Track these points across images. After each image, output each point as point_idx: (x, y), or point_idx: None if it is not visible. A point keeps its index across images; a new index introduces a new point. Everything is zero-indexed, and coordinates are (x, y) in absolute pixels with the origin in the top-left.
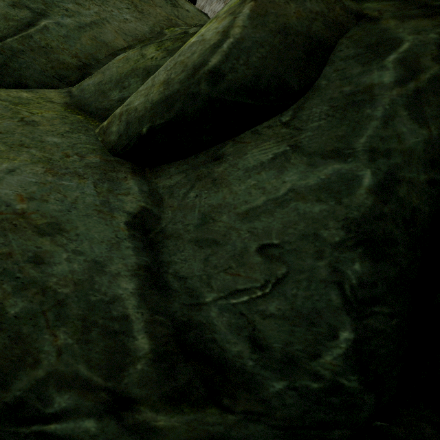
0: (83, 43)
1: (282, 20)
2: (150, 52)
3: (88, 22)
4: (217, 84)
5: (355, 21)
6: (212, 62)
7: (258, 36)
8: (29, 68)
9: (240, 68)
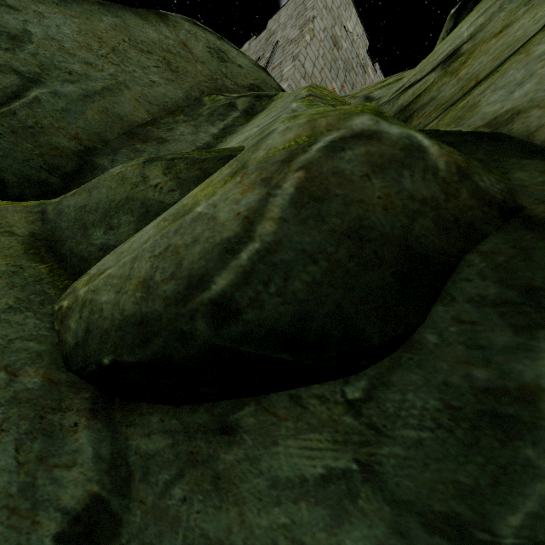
0: (88, 118)
1: (355, 210)
2: (154, 175)
3: (98, 88)
4: (226, 326)
5: (499, 220)
6: (219, 284)
7: (308, 241)
8: (7, 156)
9: (271, 300)
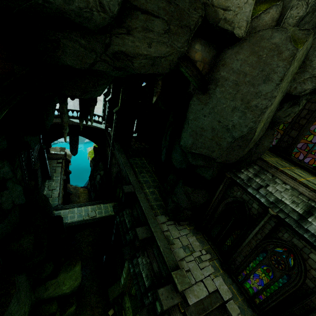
0: None
1: None
2: None
3: None
4: None
5: None
6: None
7: None
8: None
9: None
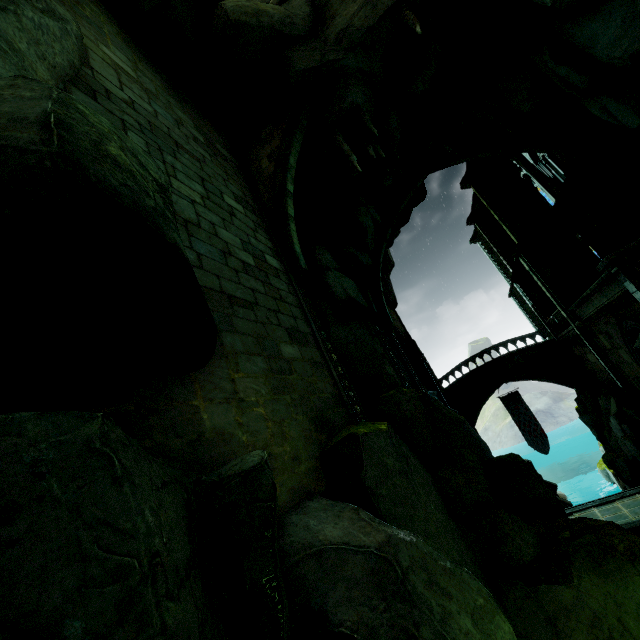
0: None
1: None
2: None
3: None
4: None
5: None
6: None
7: None
8: None
9: None
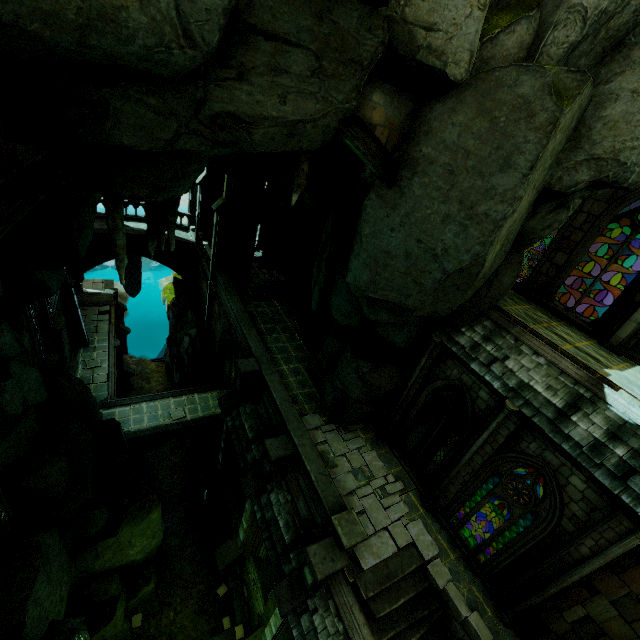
0: None
1: None
2: None
3: None
4: None
5: None
6: None
7: None
8: None
9: None
